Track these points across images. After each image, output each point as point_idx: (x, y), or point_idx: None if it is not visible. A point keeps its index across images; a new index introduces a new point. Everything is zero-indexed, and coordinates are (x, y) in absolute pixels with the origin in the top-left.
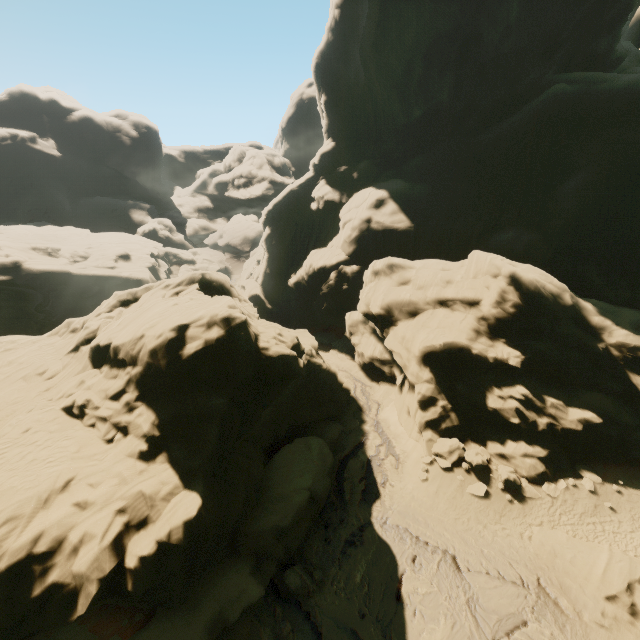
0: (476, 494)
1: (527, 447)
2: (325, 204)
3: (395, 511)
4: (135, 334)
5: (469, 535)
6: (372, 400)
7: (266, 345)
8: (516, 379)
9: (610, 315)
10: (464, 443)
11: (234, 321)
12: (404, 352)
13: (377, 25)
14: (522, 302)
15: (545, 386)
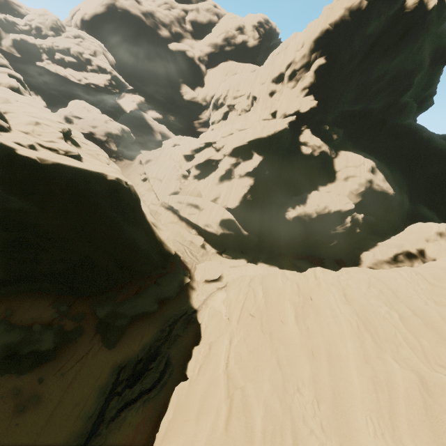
0: None
1: None
2: (319, 153)
3: None
4: None
5: None
6: None
7: None
8: None
9: None
10: None
11: None
12: None
13: (399, 40)
14: None
15: None
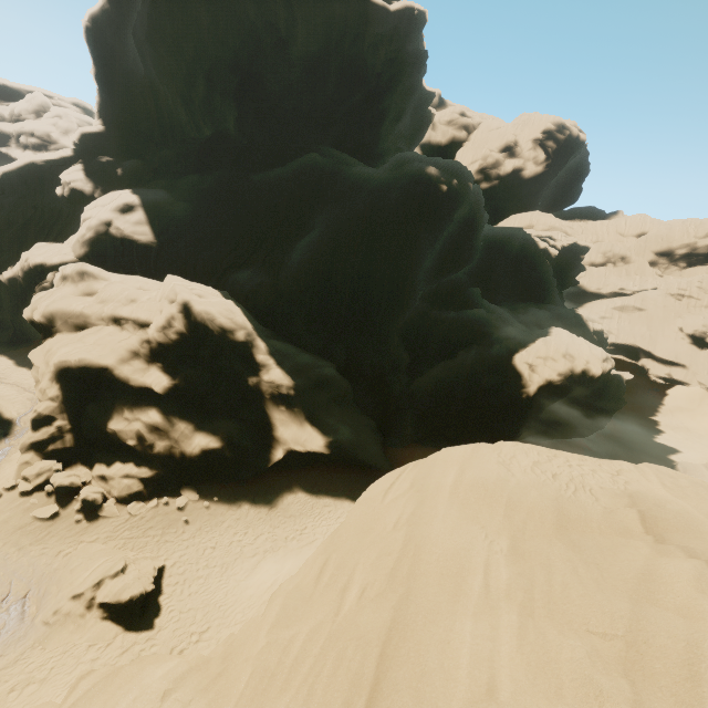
0: (39, 516)
1: (133, 468)
2: (72, 192)
3: None
4: None
5: None
6: None
7: None
8: (157, 403)
9: (279, 356)
10: (71, 466)
11: None
12: (43, 366)
13: (148, 16)
14: (187, 330)
15: (186, 412)
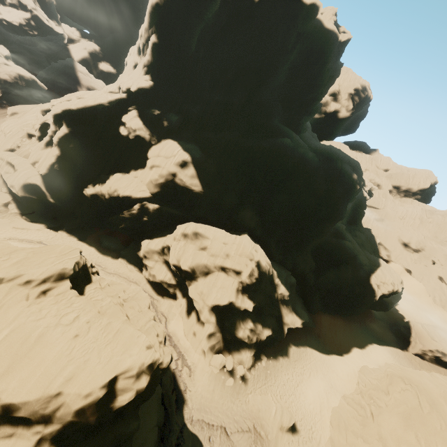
0: (230, 385)
1: (248, 352)
2: (136, 137)
3: (195, 409)
4: (46, 391)
5: (229, 411)
6: (160, 312)
7: (161, 360)
8: (248, 316)
9: (280, 277)
10: (224, 354)
11: (156, 364)
12: (201, 302)
13: (221, 30)
14: (259, 276)
15: (257, 317)
